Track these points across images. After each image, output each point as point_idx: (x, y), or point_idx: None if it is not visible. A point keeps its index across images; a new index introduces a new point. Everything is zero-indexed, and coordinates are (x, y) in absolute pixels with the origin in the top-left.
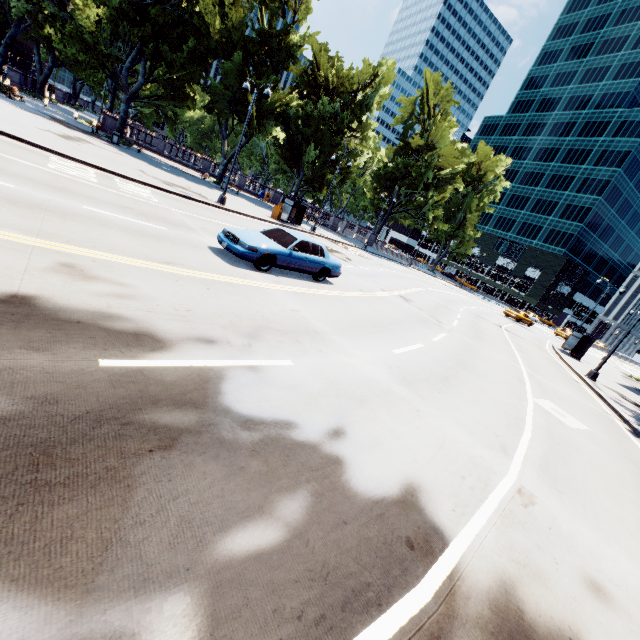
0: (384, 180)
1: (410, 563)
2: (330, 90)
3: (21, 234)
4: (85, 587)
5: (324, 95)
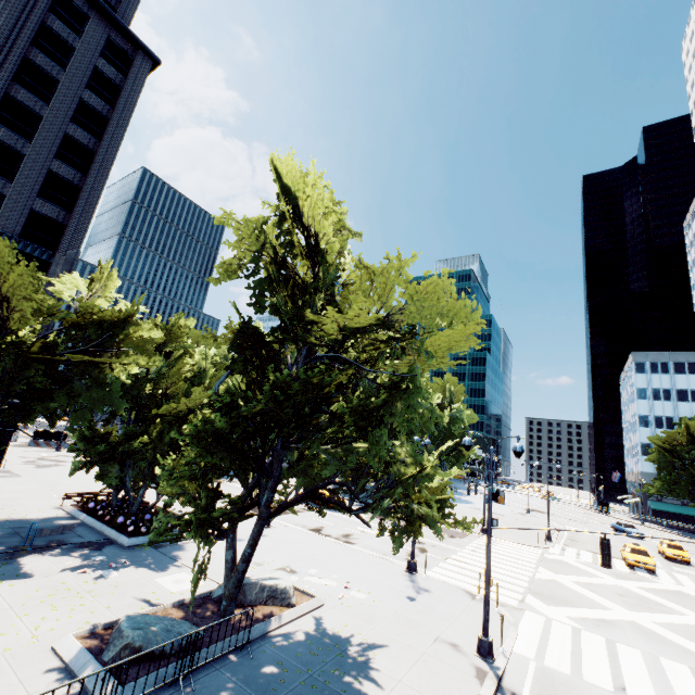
0: None
1: None
2: None
3: None
4: None
5: None
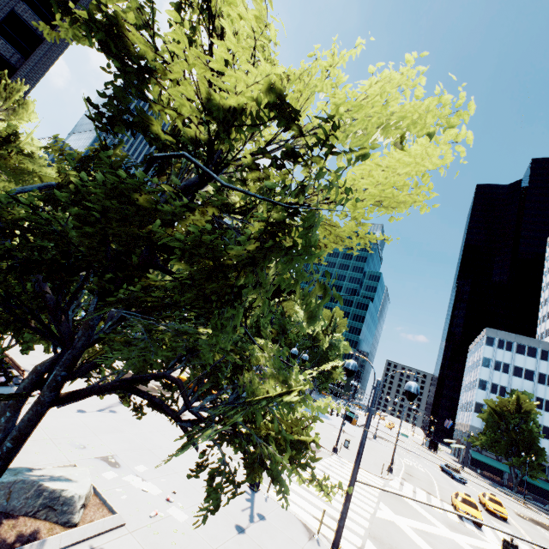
0: None
1: (548, 526)
2: None
3: None
4: None
5: None
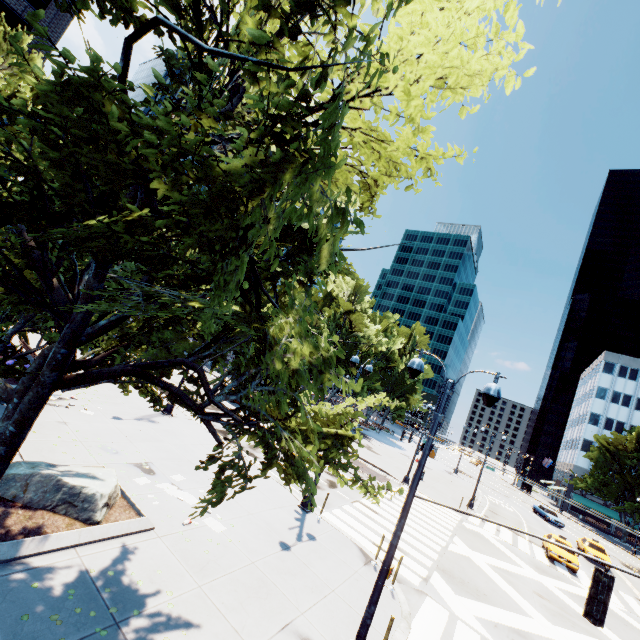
0: None
1: None
2: None
3: None
4: None
5: None
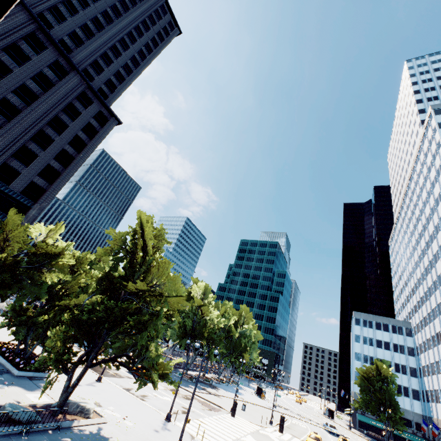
0: None
1: None
2: None
3: None
4: None
5: None
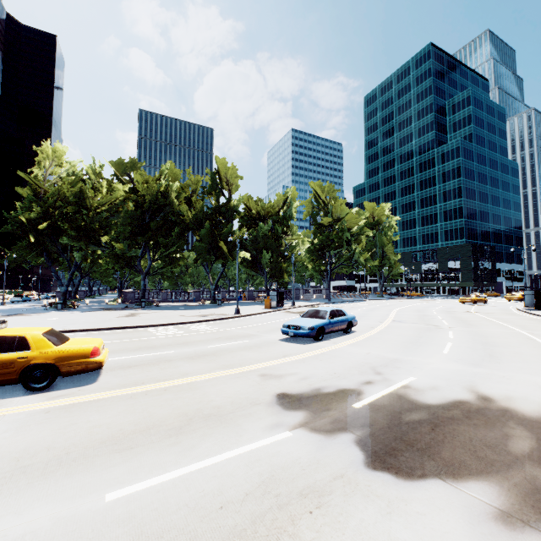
0: (316, 252)
1: None
2: (262, 218)
3: (224, 370)
4: (493, 471)
5: (260, 222)
